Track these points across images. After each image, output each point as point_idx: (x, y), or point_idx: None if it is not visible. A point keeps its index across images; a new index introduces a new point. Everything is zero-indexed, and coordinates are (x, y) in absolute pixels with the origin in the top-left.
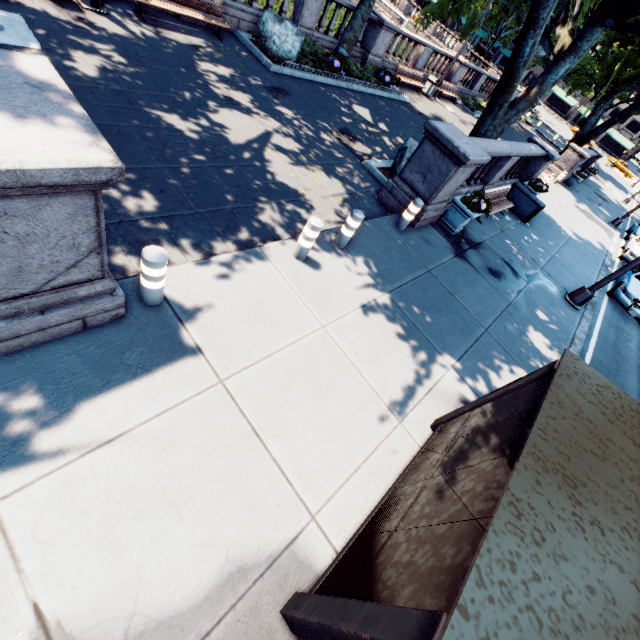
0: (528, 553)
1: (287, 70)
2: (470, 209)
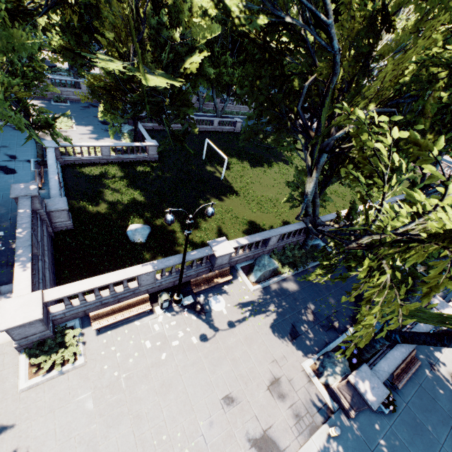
0: None
1: None
2: None
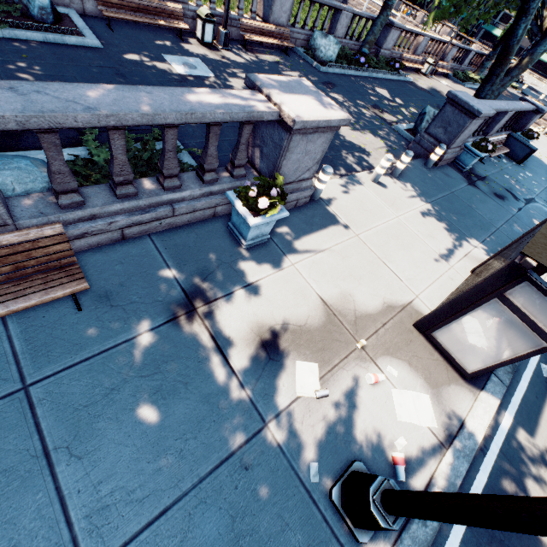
0: None
1: (330, 69)
2: (479, 151)
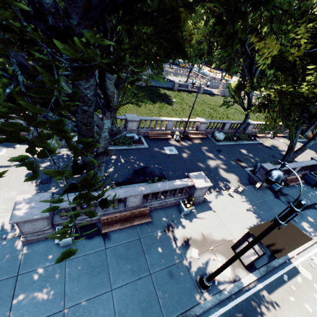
0: (260, 228)
1: (220, 143)
2: (278, 184)
